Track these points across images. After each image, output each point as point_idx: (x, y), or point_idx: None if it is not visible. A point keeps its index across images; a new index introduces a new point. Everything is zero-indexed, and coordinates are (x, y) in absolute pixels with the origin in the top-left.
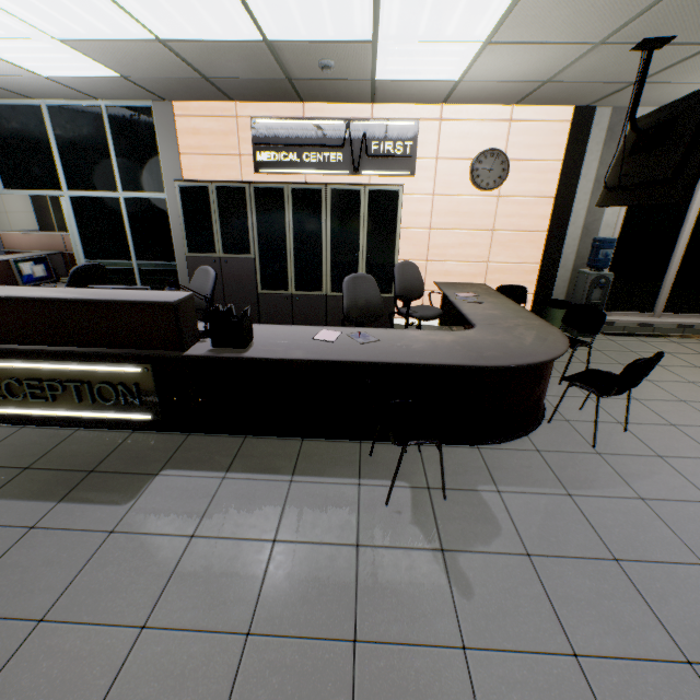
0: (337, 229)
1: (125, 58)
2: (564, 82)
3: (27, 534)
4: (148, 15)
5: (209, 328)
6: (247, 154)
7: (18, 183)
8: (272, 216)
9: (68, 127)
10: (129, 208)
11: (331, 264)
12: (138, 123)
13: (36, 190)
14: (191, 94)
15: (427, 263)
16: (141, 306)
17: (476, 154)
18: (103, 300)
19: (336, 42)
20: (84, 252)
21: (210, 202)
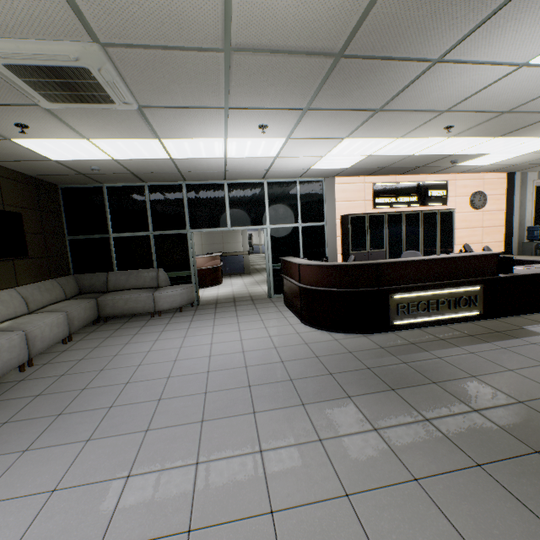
0: (426, 232)
1: (375, 161)
2: (522, 164)
3: (538, 344)
4: (433, 148)
5: (500, 265)
6: (369, 200)
7: (239, 223)
8: (395, 228)
9: (276, 192)
10: (302, 232)
11: (423, 250)
12: (314, 188)
13: (250, 226)
14: (355, 174)
15: (454, 246)
16: (483, 257)
17: (471, 194)
18: (476, 255)
19: (475, 154)
20: (271, 259)
21: (365, 224)
